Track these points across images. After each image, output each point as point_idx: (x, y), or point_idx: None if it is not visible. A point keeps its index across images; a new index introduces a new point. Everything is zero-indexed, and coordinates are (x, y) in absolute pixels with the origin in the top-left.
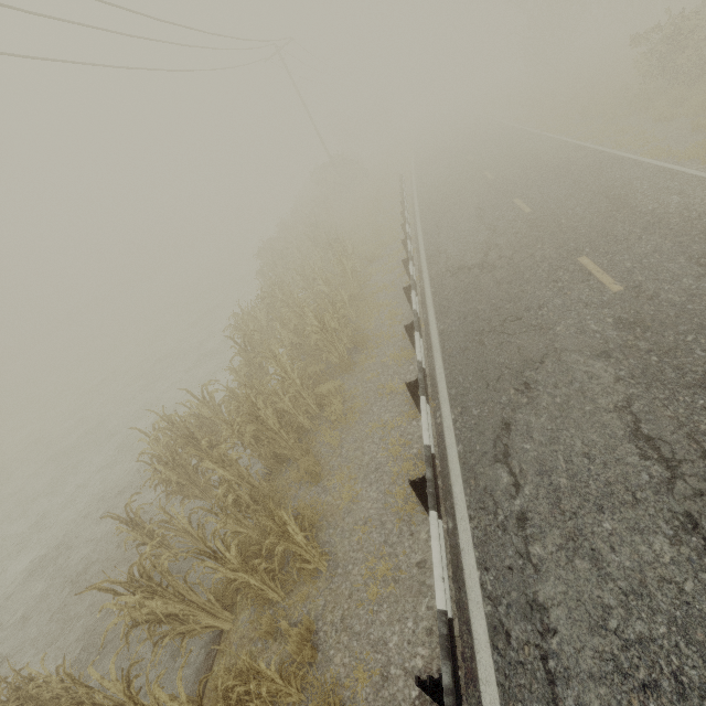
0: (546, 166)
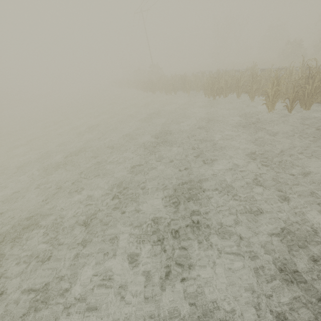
0: (277, 67)
